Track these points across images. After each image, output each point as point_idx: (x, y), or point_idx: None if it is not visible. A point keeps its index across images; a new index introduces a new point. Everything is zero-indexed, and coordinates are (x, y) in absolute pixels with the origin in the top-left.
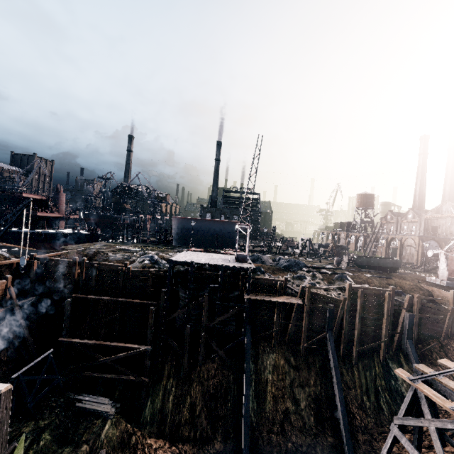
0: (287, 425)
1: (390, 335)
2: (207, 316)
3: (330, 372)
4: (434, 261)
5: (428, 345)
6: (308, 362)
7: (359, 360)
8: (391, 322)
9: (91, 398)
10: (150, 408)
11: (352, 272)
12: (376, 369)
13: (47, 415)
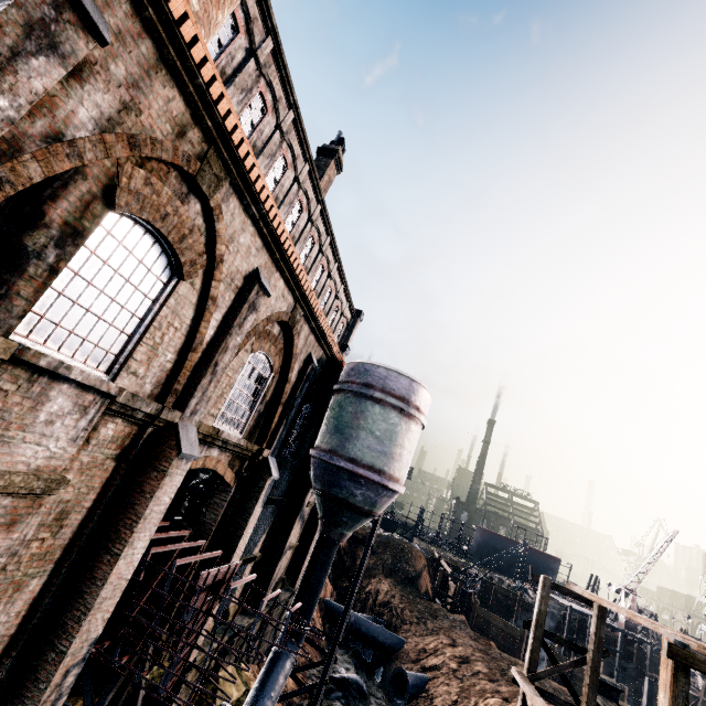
0: None
1: None
2: None
3: None
4: None
5: None
6: None
7: None
8: None
9: None
10: None
11: None
12: None
13: None
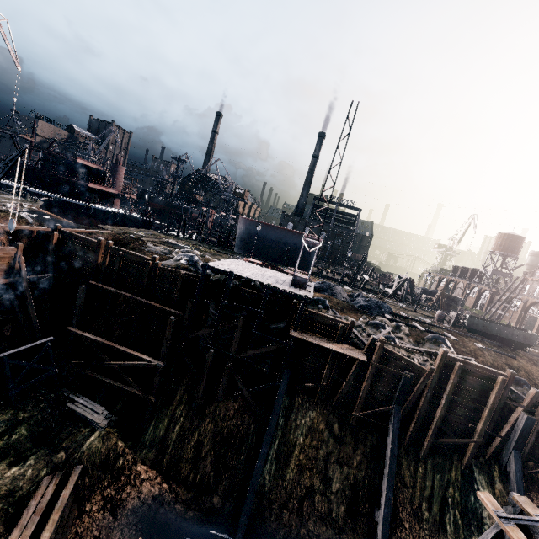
0: (307, 505)
1: (488, 435)
2: (237, 344)
3: (384, 457)
4: None
5: None
6: (357, 436)
7: (430, 455)
8: (494, 419)
9: (86, 402)
10: (152, 432)
11: (456, 336)
12: (452, 473)
13: (30, 407)
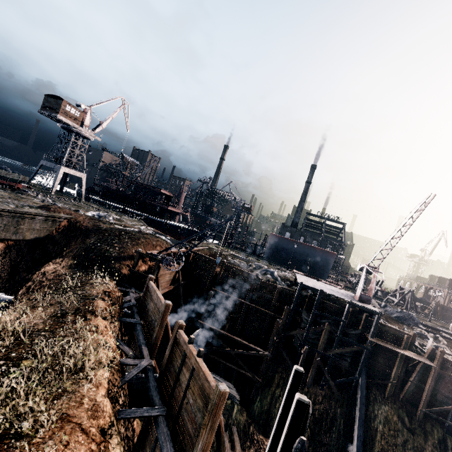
0: None
1: None
2: (325, 343)
3: (451, 450)
4: None
5: None
6: (424, 429)
7: None
8: None
9: (220, 379)
10: (258, 407)
11: None
12: None
13: None
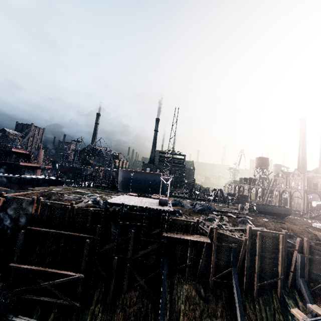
0: None
1: (285, 273)
2: (132, 249)
3: (234, 304)
4: (317, 210)
5: (319, 283)
6: (215, 294)
7: (259, 295)
8: (285, 261)
9: (26, 320)
10: None
11: (252, 217)
12: (274, 304)
13: None
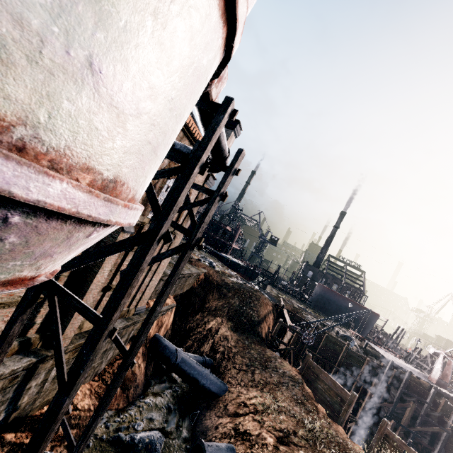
0: None
1: None
2: (409, 420)
3: None
4: None
5: None
6: None
7: None
8: None
9: None
10: None
11: None
12: None
13: None
